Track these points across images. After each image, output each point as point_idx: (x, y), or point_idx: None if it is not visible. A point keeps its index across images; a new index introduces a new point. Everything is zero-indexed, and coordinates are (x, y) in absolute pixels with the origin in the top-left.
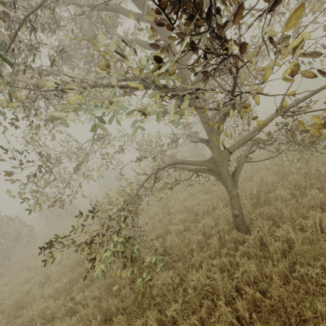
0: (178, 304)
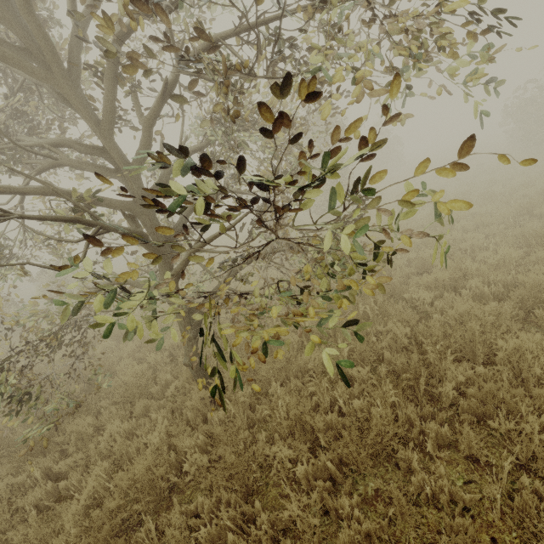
0: (73, 458)
